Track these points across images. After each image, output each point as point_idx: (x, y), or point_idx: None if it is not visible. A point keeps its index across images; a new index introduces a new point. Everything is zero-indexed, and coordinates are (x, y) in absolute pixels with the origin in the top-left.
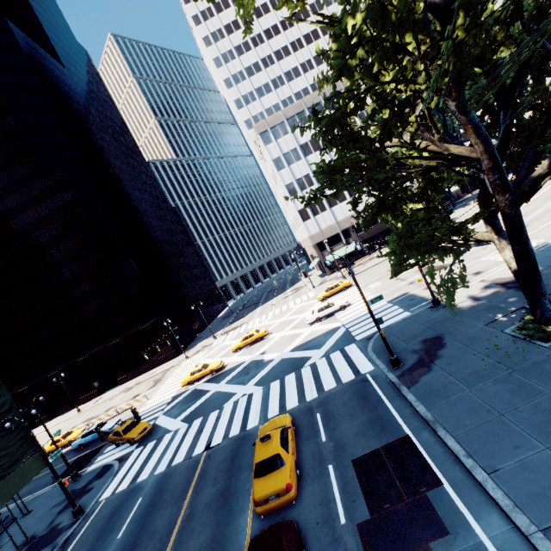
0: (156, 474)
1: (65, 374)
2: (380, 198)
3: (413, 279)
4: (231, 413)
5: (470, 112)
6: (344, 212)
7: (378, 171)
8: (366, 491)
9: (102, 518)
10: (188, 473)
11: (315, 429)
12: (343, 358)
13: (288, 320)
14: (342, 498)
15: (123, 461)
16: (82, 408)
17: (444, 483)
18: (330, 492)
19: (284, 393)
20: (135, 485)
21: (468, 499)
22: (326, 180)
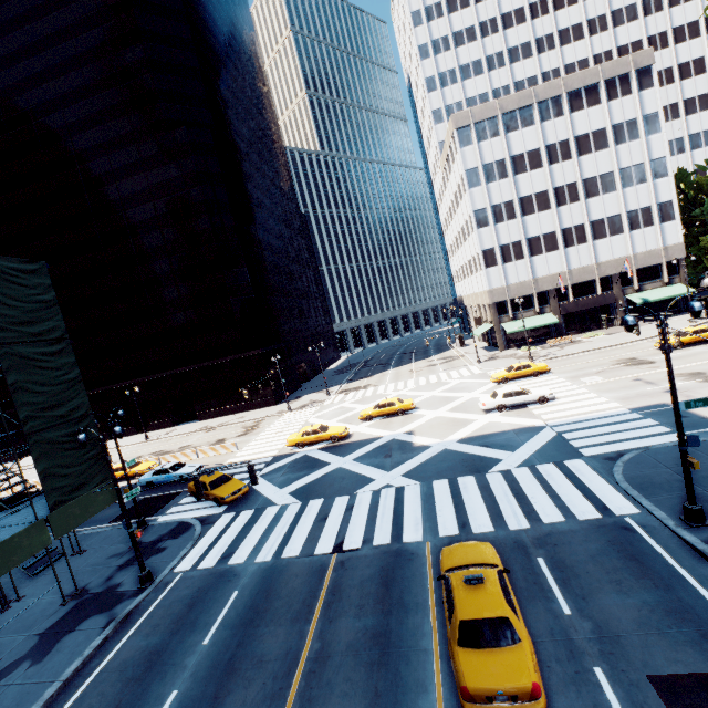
0: (257, 562)
1: (139, 389)
2: None
3: None
4: (370, 507)
5: None
6: (549, 266)
7: None
8: None
9: (178, 600)
10: (309, 578)
11: (541, 584)
12: (565, 477)
13: (444, 397)
14: None
15: (207, 525)
16: (150, 436)
17: None
18: None
19: (462, 504)
20: (226, 568)
21: None
22: None
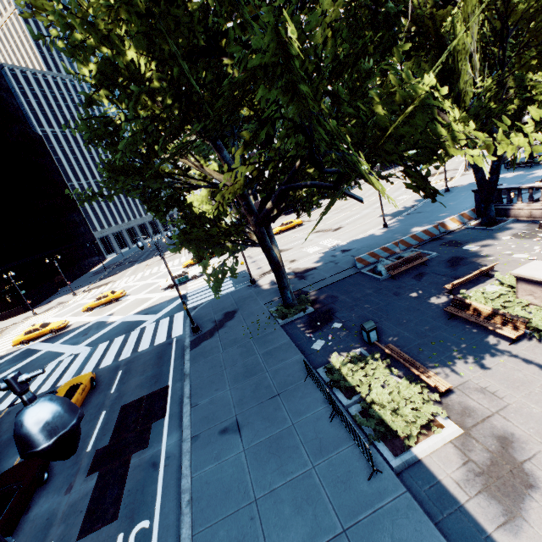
0: None
1: None
2: (168, 200)
3: (257, 258)
4: (50, 372)
5: (223, 151)
6: None
7: (156, 180)
8: (117, 426)
9: None
10: None
11: (111, 383)
12: (167, 324)
13: (150, 284)
14: (98, 434)
15: None
16: None
17: (167, 416)
18: (92, 430)
19: (106, 354)
20: None
21: (172, 424)
22: (115, 177)
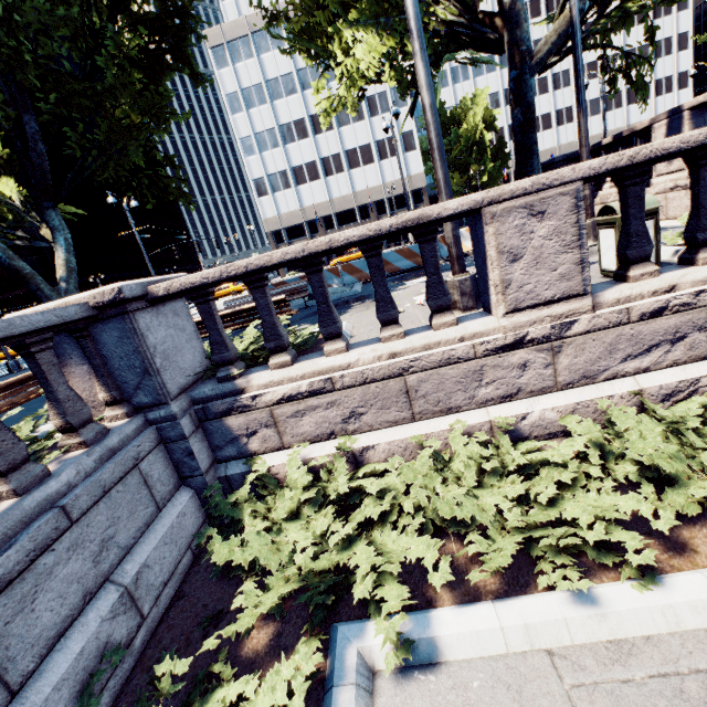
0: None
1: None
2: None
3: None
4: None
5: None
6: (315, 196)
7: None
8: None
9: None
10: None
11: None
12: None
13: None
14: None
15: None
16: None
17: None
18: None
19: None
20: None
21: None
22: None
